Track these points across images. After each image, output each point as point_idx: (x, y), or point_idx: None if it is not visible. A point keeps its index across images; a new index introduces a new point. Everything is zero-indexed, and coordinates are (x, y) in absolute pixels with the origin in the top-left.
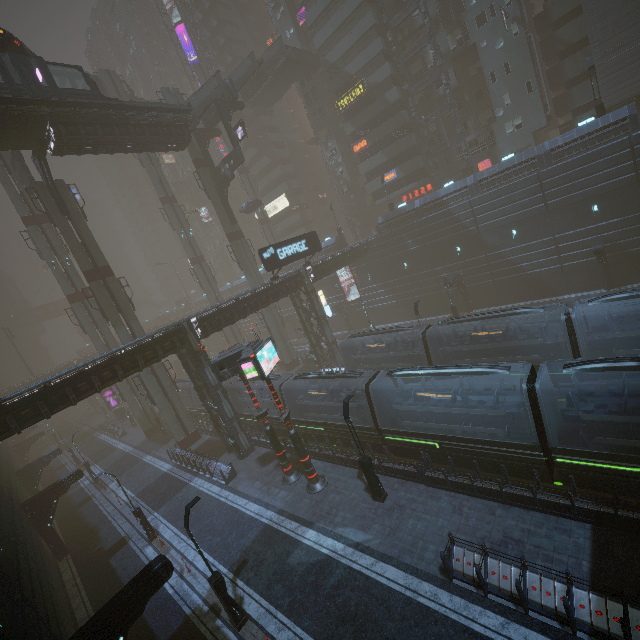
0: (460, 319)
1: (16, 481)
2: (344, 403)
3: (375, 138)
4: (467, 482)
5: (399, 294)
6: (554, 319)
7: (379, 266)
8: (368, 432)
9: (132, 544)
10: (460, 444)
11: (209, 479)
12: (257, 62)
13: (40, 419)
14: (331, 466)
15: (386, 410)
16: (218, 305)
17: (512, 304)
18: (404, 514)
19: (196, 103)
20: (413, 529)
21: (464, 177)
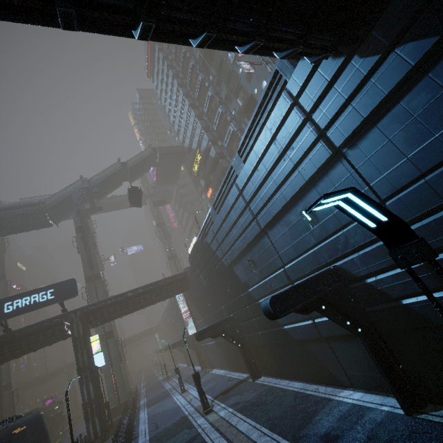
0: None
1: None
2: None
3: (214, 185)
4: None
5: None
6: None
7: (198, 299)
8: None
9: None
10: None
11: None
12: (121, 163)
13: None
14: None
15: None
16: None
17: (289, 381)
18: None
19: (58, 197)
20: None
21: None
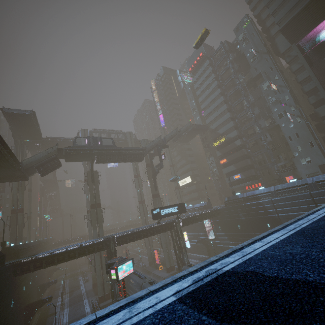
0: None
1: (34, 291)
2: None
3: (230, 159)
4: None
5: (236, 242)
6: None
7: (225, 223)
8: None
9: None
10: None
11: None
12: (178, 131)
13: (42, 268)
14: None
15: None
16: (127, 232)
17: None
18: None
19: (149, 146)
20: None
21: (279, 182)
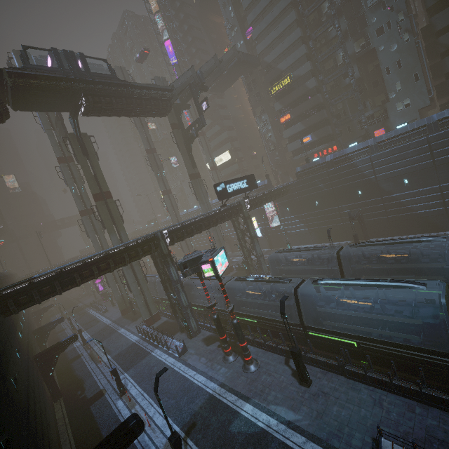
0: (369, 243)
1: (32, 338)
2: (281, 302)
3: (296, 113)
4: (386, 379)
5: (310, 224)
6: (442, 249)
7: (296, 202)
8: (294, 327)
9: (107, 396)
10: (377, 345)
11: (166, 351)
12: (218, 61)
13: (55, 294)
14: (262, 351)
15: (309, 311)
16: (183, 222)
17: (402, 236)
18: (328, 401)
19: (177, 86)
20: (338, 415)
21: (362, 141)
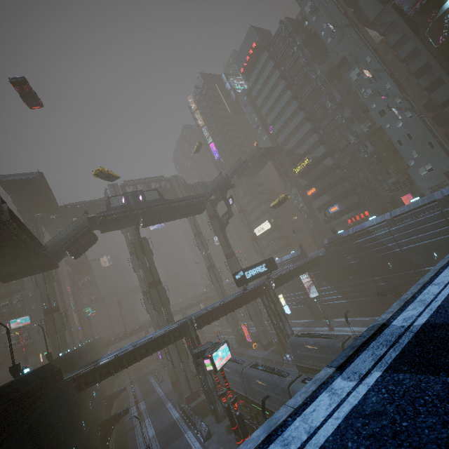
0: None
1: (101, 406)
2: (262, 401)
3: (320, 186)
4: None
5: (348, 295)
6: None
7: (329, 273)
8: None
9: None
10: None
11: (195, 434)
12: (243, 161)
13: (110, 375)
14: None
15: None
16: (207, 309)
17: None
18: None
19: (209, 190)
20: None
21: (393, 205)
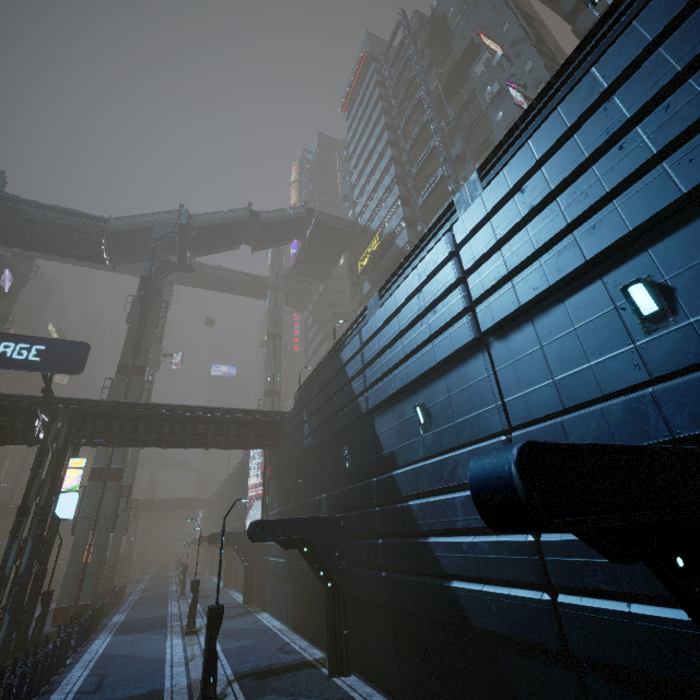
0: None
1: None
2: None
3: None
4: None
5: None
6: None
7: (285, 470)
8: None
9: None
10: None
11: None
12: (252, 211)
13: None
14: None
15: None
16: None
17: None
18: None
19: (132, 222)
20: None
21: None
